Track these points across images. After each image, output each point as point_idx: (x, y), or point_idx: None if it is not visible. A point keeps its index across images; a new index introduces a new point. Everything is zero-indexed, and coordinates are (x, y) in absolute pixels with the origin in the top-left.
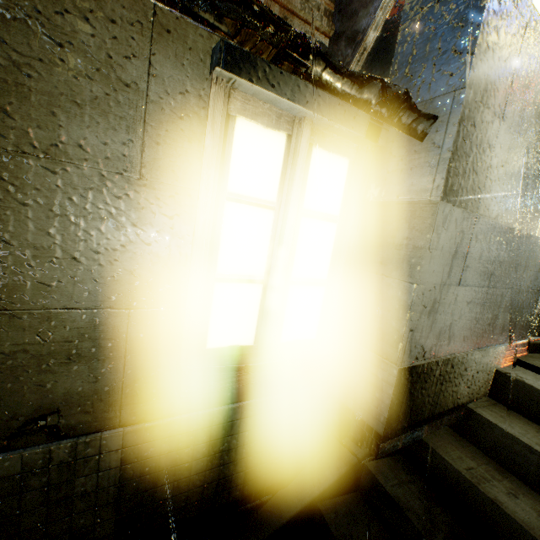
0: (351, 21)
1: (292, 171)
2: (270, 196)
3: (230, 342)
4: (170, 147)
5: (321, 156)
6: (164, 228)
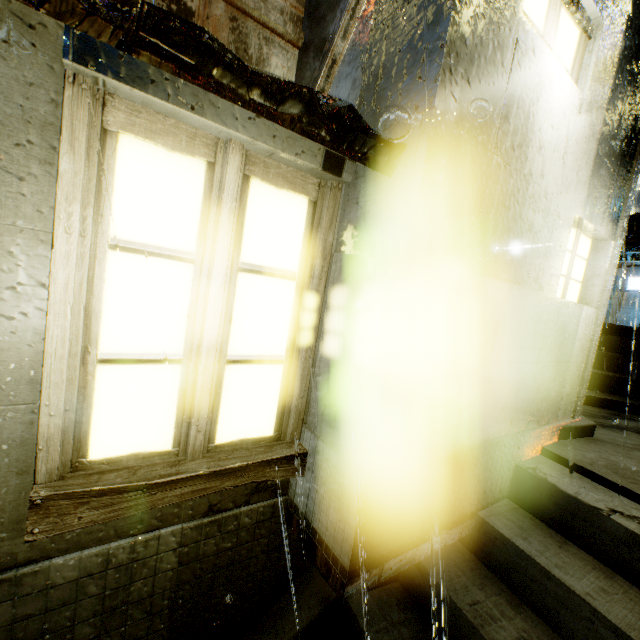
0: (319, 27)
1: (217, 211)
2: (185, 244)
3: (132, 447)
4: (8, 171)
5: (265, 193)
6: (2, 288)
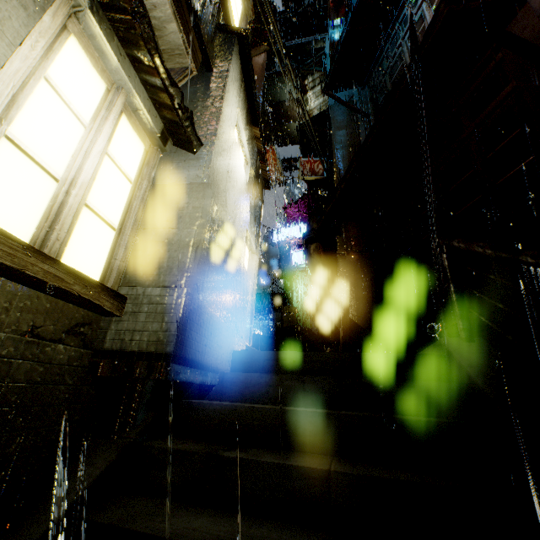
0: None
1: (107, 113)
2: (84, 114)
3: None
4: None
5: (128, 126)
6: None
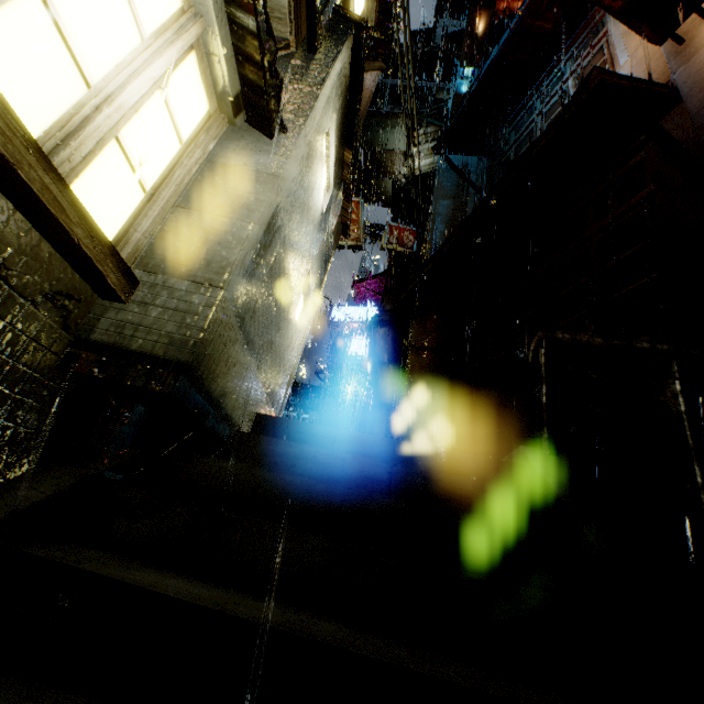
0: None
1: (174, 37)
2: (146, 23)
3: None
4: None
5: (195, 70)
6: None
